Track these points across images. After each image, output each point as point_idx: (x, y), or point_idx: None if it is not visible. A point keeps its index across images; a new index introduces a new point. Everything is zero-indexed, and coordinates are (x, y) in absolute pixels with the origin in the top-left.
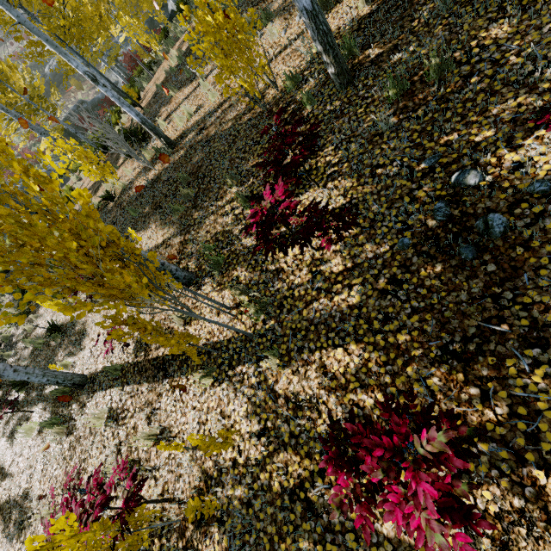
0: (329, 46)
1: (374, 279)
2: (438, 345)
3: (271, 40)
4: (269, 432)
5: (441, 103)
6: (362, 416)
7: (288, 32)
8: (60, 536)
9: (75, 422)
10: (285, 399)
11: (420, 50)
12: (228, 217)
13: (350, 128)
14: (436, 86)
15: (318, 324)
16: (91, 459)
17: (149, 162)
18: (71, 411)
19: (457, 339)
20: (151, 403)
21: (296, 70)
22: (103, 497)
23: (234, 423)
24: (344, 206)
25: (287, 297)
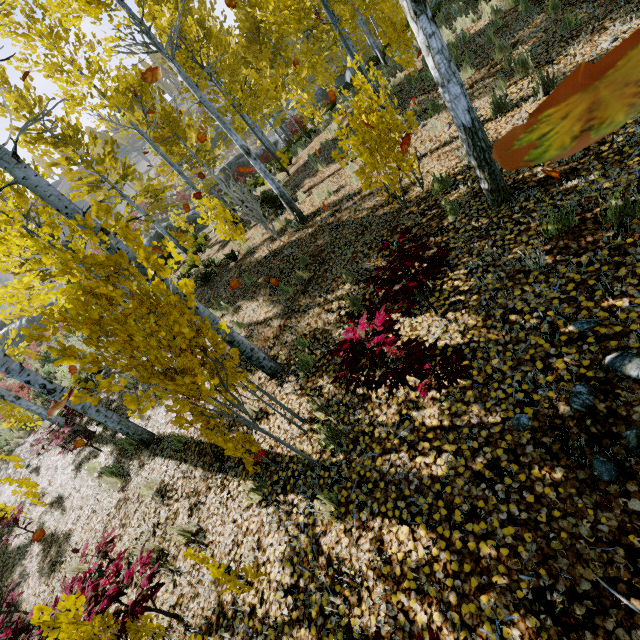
0: (485, 163)
1: (471, 454)
2: (532, 584)
3: (432, 134)
4: (299, 593)
5: (615, 254)
6: (407, 631)
7: (453, 128)
8: (64, 617)
9: (129, 480)
10: (327, 561)
11: (603, 182)
12: (332, 315)
13: (492, 254)
14: (614, 231)
15: (390, 482)
16: (129, 527)
17: (278, 231)
18: (130, 466)
19: (560, 588)
20: (199, 493)
21: (449, 171)
22: (116, 588)
23: (267, 561)
24: (460, 346)
25: (366, 433)
